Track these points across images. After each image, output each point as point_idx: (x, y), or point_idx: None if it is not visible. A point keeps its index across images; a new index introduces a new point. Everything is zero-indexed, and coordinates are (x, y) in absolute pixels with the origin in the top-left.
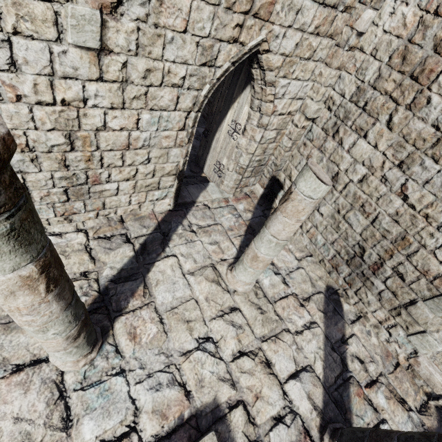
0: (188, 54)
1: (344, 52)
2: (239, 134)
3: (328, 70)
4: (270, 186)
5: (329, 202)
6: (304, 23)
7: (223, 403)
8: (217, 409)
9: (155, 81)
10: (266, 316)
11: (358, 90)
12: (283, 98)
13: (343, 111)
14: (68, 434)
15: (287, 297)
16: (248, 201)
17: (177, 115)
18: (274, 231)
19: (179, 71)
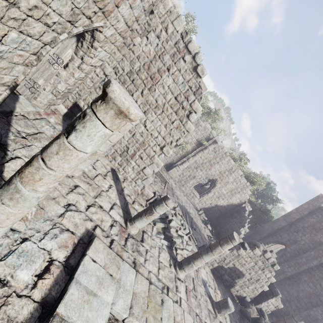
0: (65, 11)
1: (127, 49)
2: (61, 67)
3: (119, 53)
4: (71, 108)
5: None
6: (118, 27)
7: (90, 229)
8: (89, 232)
9: (36, 15)
10: (93, 186)
11: (130, 71)
12: (96, 57)
13: (123, 78)
14: (11, 285)
15: (98, 175)
16: (56, 116)
17: (37, 43)
18: (111, 138)
19: (54, 17)
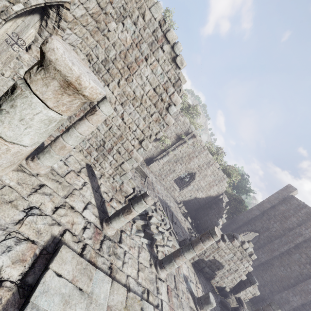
0: None
1: (101, 35)
2: (22, 48)
3: (92, 39)
4: None
5: None
6: (89, 7)
7: (57, 235)
8: (55, 239)
9: None
10: (63, 185)
11: (106, 60)
12: (65, 41)
13: (98, 67)
14: None
15: (70, 172)
16: None
17: None
18: (82, 130)
19: None
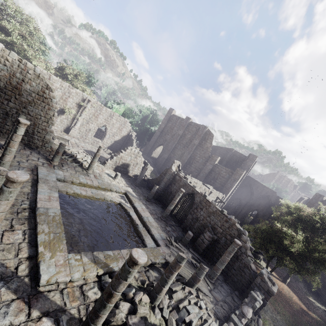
0: None
1: None
2: None
3: None
4: None
5: (9, 121)
6: None
7: (34, 166)
8: (34, 167)
9: None
10: (22, 154)
11: (0, 89)
12: None
13: None
14: None
15: (21, 150)
16: None
17: None
18: None
19: None
